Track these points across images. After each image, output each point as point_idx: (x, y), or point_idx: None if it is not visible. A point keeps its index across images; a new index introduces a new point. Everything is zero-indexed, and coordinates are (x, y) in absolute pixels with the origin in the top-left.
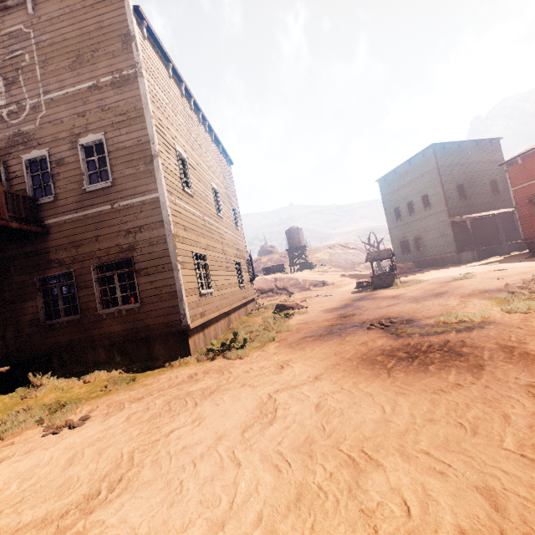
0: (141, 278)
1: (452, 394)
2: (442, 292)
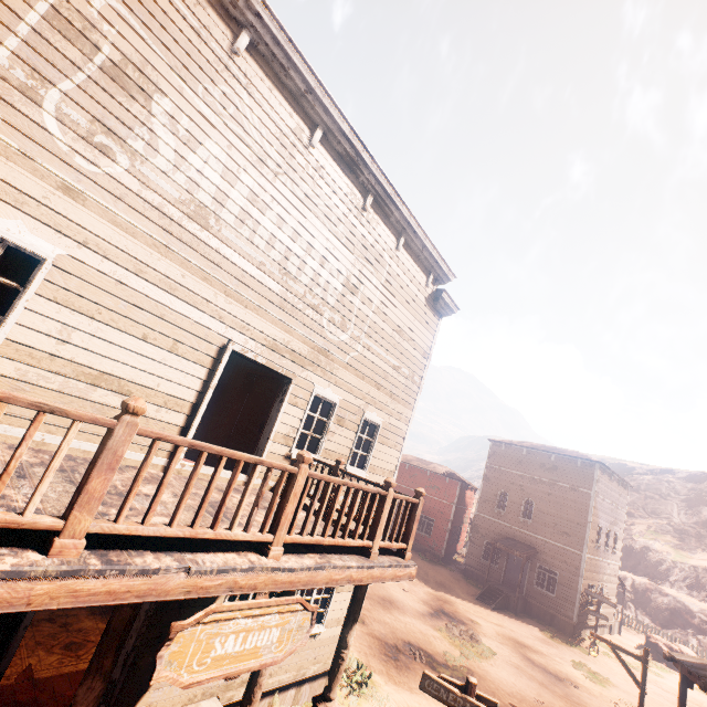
0: (336, 595)
1: None
2: (391, 600)
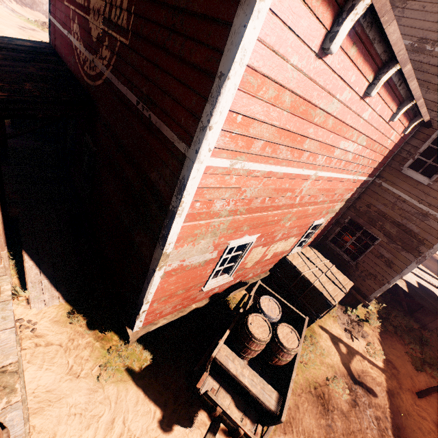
0: None
1: None
2: None
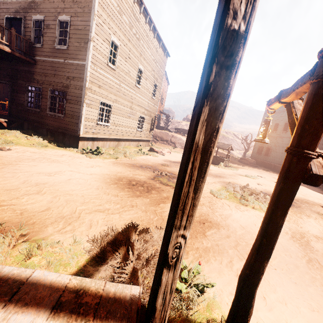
0: (67, 104)
1: (108, 196)
2: (221, 177)
